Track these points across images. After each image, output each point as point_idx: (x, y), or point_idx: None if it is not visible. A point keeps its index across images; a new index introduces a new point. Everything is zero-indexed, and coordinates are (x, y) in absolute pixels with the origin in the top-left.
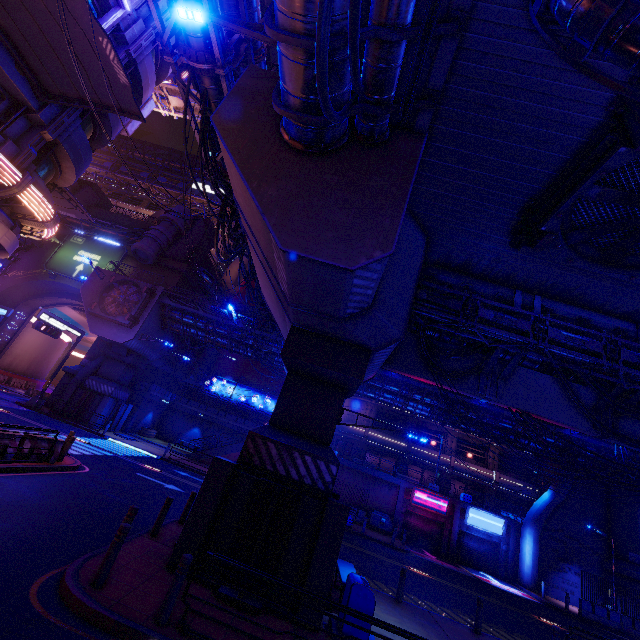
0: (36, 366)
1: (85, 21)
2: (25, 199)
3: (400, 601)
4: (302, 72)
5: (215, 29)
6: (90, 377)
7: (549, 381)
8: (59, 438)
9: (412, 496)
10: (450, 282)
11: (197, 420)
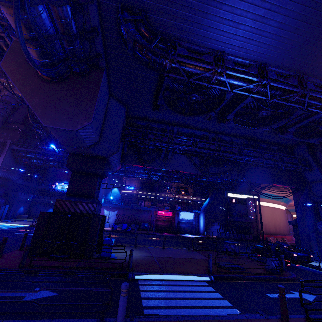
0: None
1: None
2: None
3: (136, 246)
4: (34, 51)
5: None
6: None
7: (185, 157)
8: None
9: (157, 213)
10: (142, 124)
11: (50, 205)
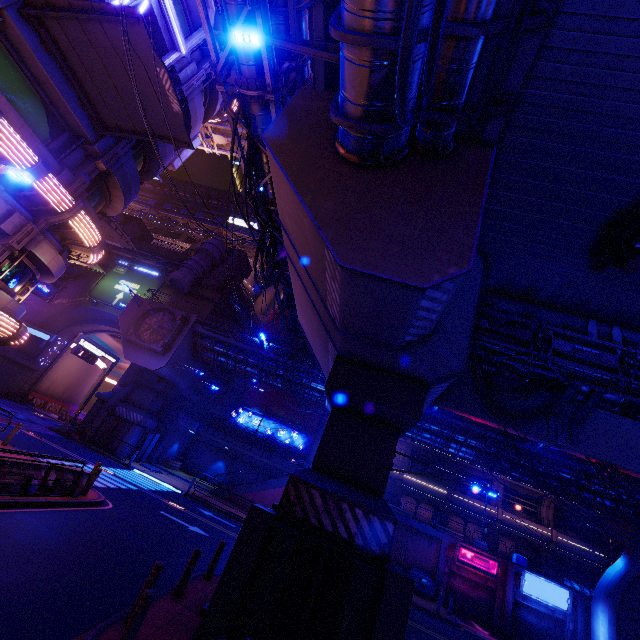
0: (71, 391)
1: (145, 53)
2: (75, 224)
3: None
4: (368, 76)
5: (268, 55)
6: (121, 404)
7: (634, 427)
8: (85, 468)
9: (456, 553)
10: (509, 310)
11: (222, 453)
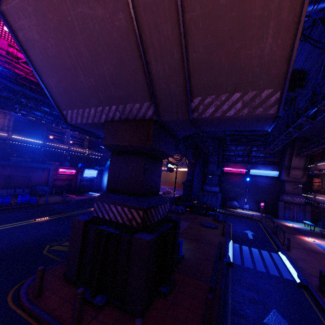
0: None
1: None
2: None
3: None
4: None
5: None
6: None
7: None
8: None
9: (58, 172)
10: None
11: None
